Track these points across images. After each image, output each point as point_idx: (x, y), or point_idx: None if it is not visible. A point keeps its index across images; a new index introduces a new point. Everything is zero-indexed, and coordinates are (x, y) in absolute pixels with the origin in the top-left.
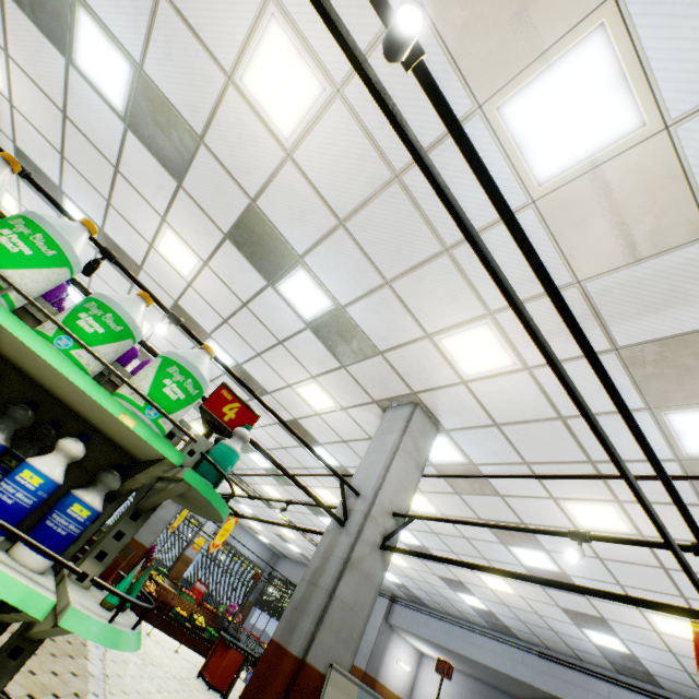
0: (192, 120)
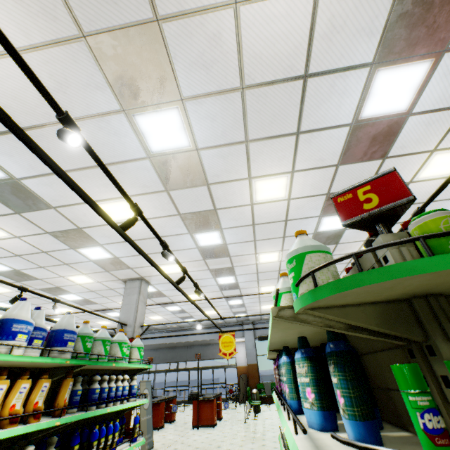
0: (51, 202)
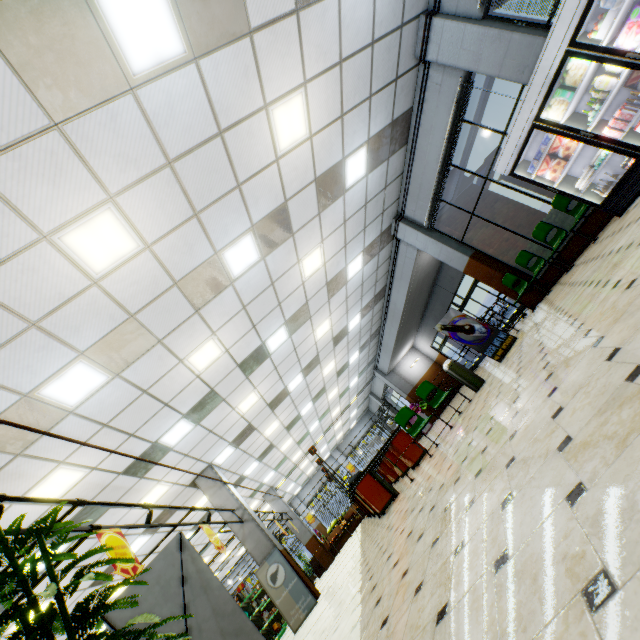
0: None
